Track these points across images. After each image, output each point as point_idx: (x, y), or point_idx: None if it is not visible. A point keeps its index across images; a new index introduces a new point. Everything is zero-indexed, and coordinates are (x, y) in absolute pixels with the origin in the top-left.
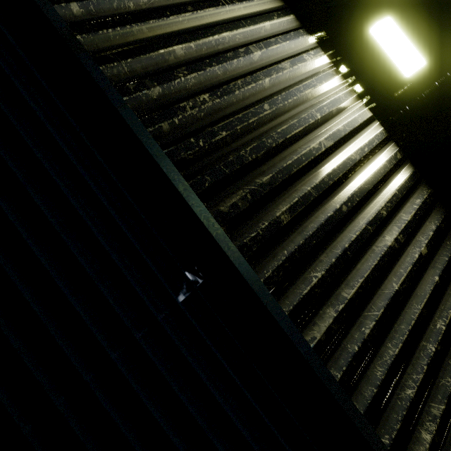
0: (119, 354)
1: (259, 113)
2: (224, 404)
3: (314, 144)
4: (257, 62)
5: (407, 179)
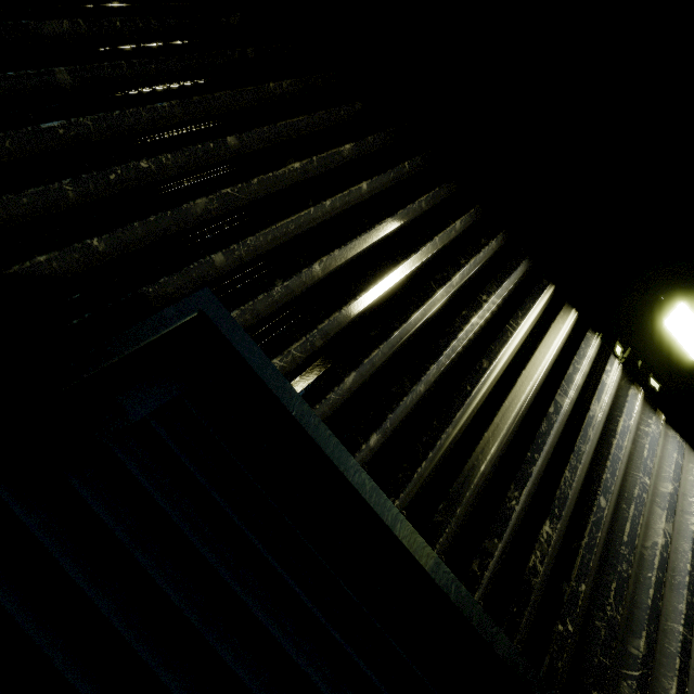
0: None
1: (601, 520)
2: None
3: (660, 538)
4: (571, 421)
5: None
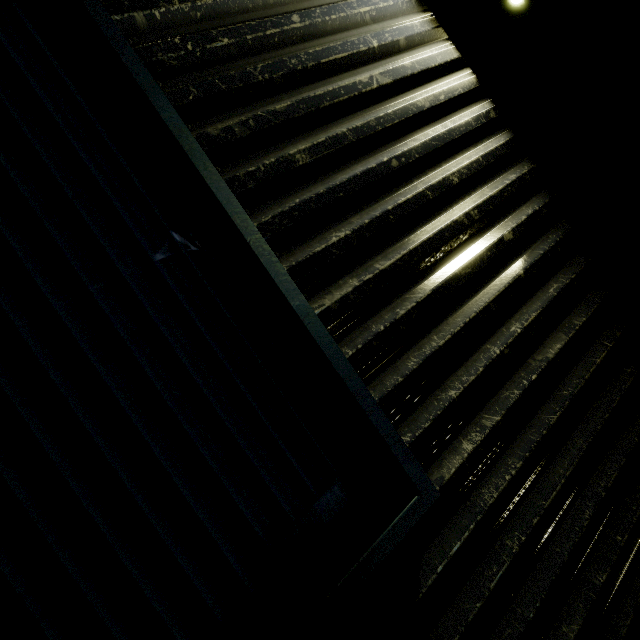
0: (65, 305)
1: (283, 25)
2: (204, 387)
3: (362, 77)
4: None
5: (500, 145)
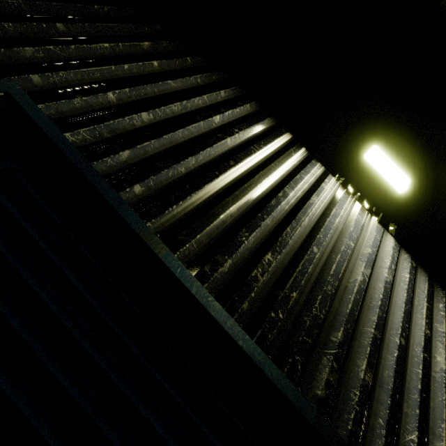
0: None
1: (313, 259)
2: None
3: (359, 276)
4: (295, 203)
5: (428, 286)
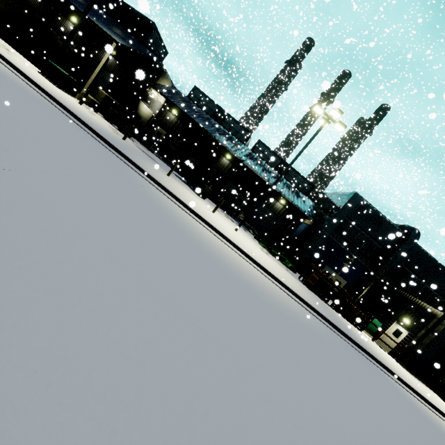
0: None
1: None
2: None
3: None
4: None
5: None
